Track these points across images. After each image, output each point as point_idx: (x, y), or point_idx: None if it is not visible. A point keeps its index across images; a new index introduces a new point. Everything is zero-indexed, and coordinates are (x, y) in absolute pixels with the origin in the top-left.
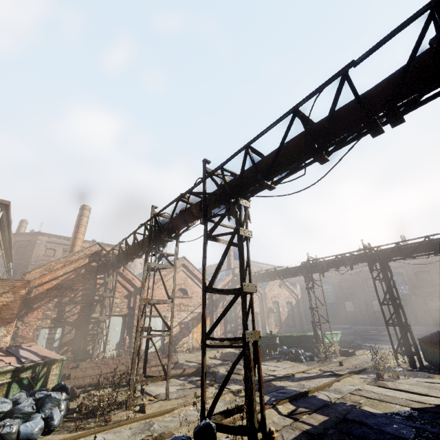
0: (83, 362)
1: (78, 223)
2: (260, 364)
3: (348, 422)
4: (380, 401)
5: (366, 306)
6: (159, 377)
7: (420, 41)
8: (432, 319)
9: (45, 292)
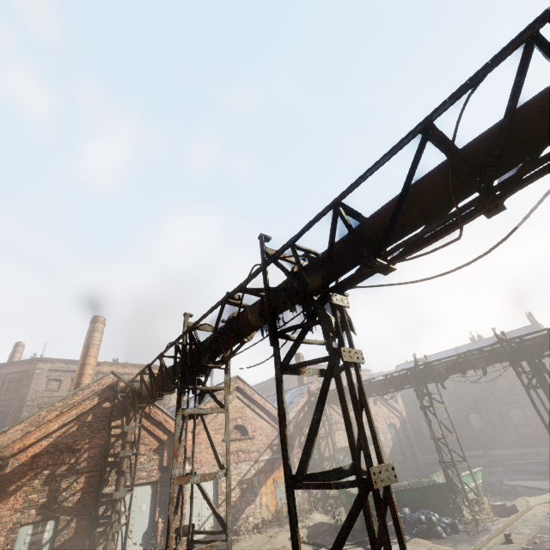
0: None
1: (87, 342)
2: None
3: None
4: None
5: (501, 419)
6: None
7: None
8: None
9: (28, 462)
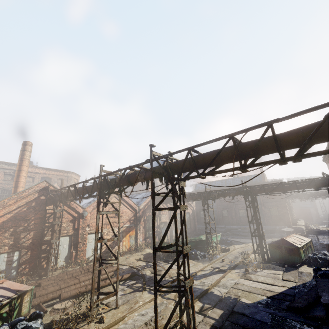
0: (43, 280)
1: (21, 157)
2: (193, 301)
3: (235, 314)
4: (249, 293)
5: (235, 213)
6: (111, 294)
7: (323, 122)
8: (272, 221)
9: (0, 225)
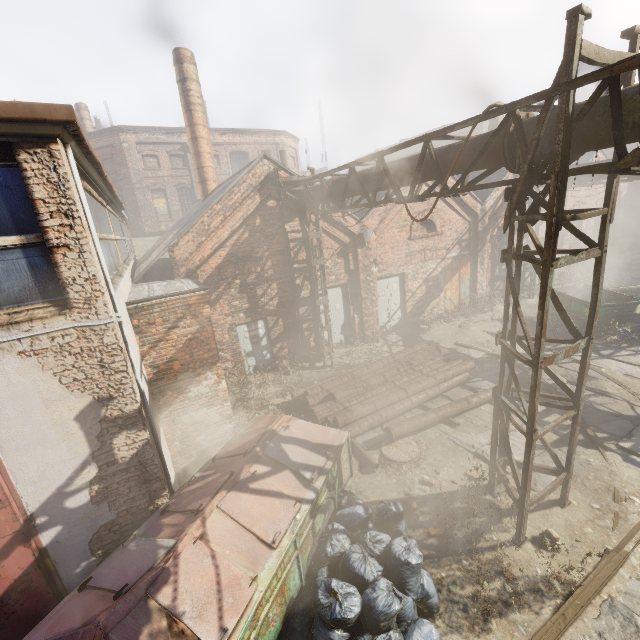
0: (330, 383)
1: (184, 101)
2: None
3: None
4: None
5: None
6: (558, 482)
7: None
8: None
9: (215, 273)
